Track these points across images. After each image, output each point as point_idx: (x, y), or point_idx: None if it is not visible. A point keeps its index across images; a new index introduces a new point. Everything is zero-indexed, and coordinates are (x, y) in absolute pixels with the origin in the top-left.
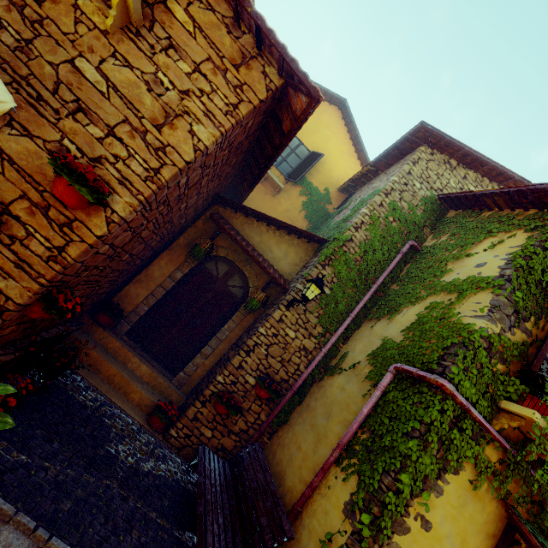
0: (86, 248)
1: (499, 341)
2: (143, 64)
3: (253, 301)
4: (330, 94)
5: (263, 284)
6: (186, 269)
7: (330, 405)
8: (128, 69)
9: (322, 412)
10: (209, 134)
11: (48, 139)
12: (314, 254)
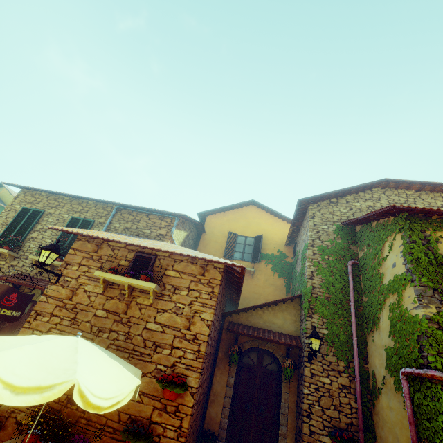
0: (189, 418)
1: (441, 317)
2: (169, 306)
3: (286, 370)
4: (243, 203)
5: (284, 350)
6: (233, 373)
7: (392, 429)
8: (165, 313)
9: (392, 439)
10: (209, 314)
11: (151, 370)
12: (300, 307)
